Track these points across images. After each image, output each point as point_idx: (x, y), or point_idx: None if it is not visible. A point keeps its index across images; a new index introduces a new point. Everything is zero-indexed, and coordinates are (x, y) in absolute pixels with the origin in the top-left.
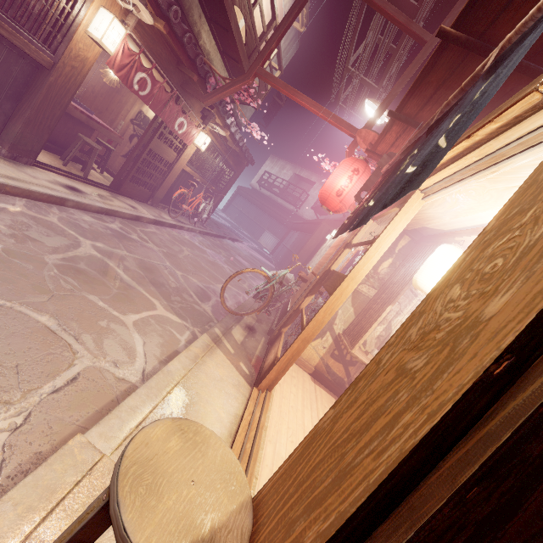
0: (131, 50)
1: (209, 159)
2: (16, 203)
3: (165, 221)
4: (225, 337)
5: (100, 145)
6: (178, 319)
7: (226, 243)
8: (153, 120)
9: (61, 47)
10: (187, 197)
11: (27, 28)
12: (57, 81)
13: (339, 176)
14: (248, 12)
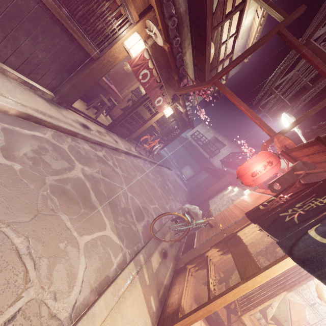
0: (145, 57)
1: (168, 122)
2: (47, 132)
3: (131, 152)
4: (145, 264)
5: (110, 101)
6: (117, 240)
7: (162, 170)
8: (143, 95)
9: (106, 49)
10: (149, 140)
11: (90, 36)
12: (97, 67)
13: (256, 163)
14: (218, 46)
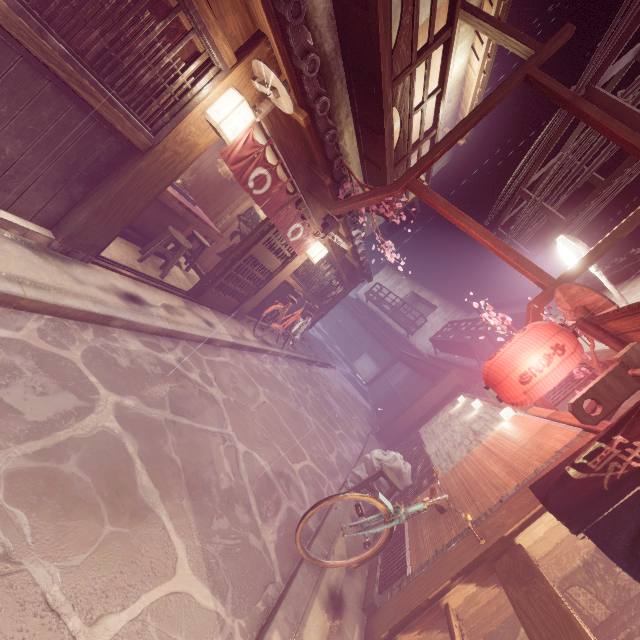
0: (256, 141)
1: (320, 271)
2: (26, 325)
3: (245, 343)
4: None
5: (194, 239)
6: (209, 596)
7: (315, 370)
8: (262, 222)
9: (166, 127)
10: (281, 314)
11: (127, 100)
12: (150, 167)
13: (527, 351)
14: (407, 116)
